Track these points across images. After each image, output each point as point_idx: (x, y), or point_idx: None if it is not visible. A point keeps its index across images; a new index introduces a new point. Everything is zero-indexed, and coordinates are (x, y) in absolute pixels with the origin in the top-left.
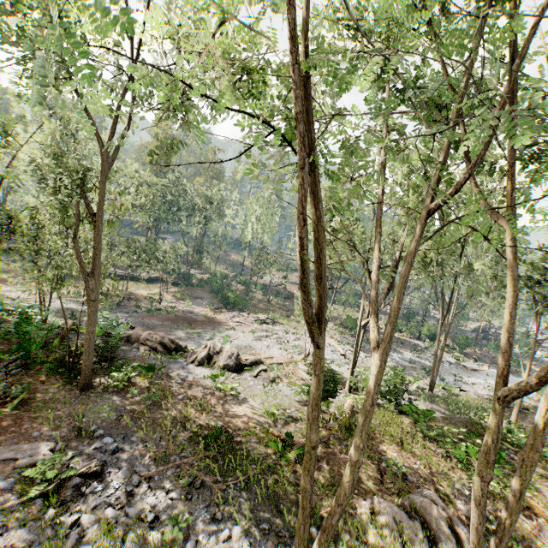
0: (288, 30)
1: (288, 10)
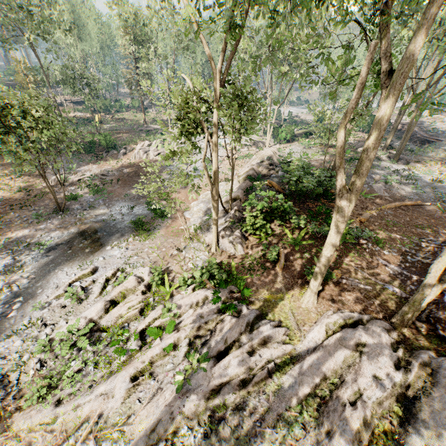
0: None
1: None
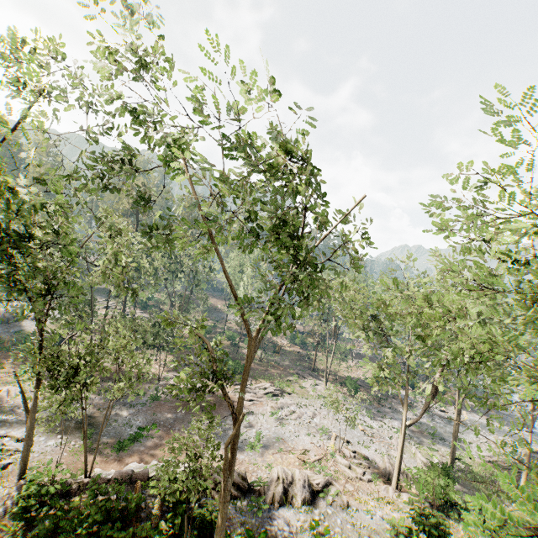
0: None
1: None
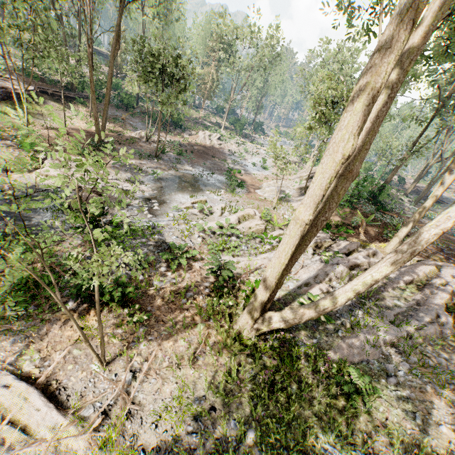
0: None
1: None
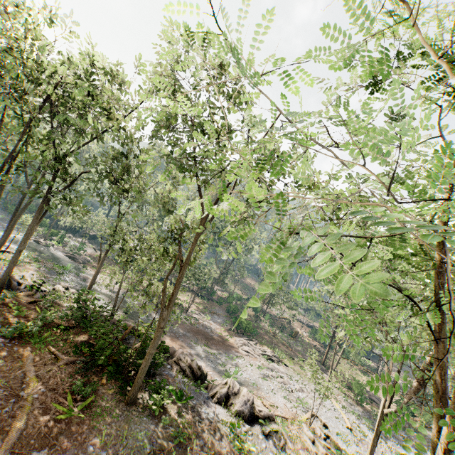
0: None
1: None
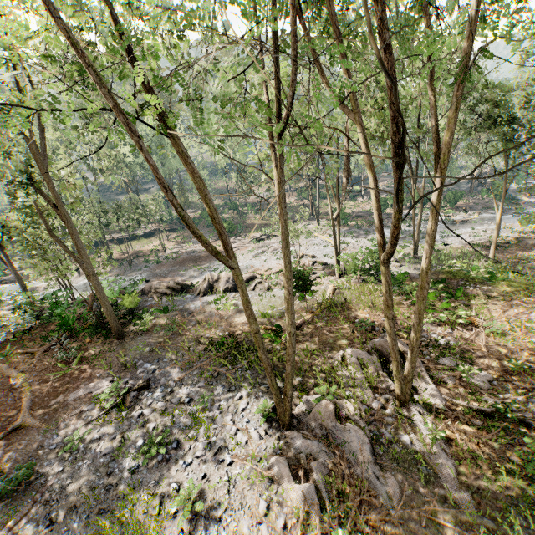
0: (66, 39)
1: (56, 22)
